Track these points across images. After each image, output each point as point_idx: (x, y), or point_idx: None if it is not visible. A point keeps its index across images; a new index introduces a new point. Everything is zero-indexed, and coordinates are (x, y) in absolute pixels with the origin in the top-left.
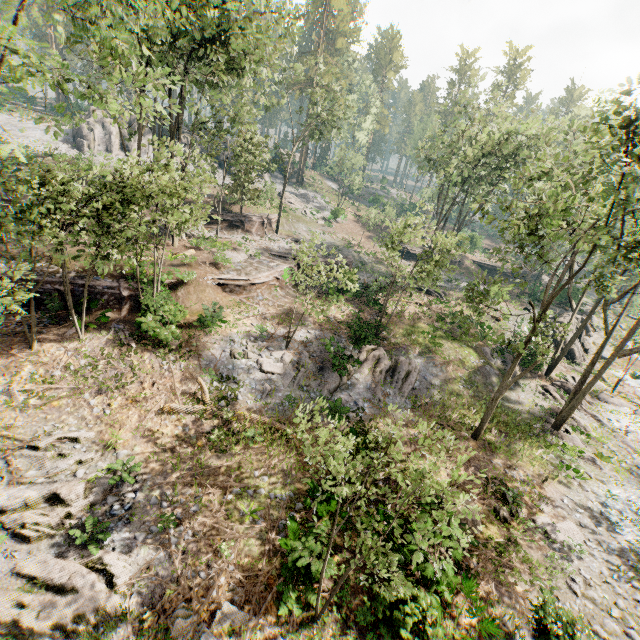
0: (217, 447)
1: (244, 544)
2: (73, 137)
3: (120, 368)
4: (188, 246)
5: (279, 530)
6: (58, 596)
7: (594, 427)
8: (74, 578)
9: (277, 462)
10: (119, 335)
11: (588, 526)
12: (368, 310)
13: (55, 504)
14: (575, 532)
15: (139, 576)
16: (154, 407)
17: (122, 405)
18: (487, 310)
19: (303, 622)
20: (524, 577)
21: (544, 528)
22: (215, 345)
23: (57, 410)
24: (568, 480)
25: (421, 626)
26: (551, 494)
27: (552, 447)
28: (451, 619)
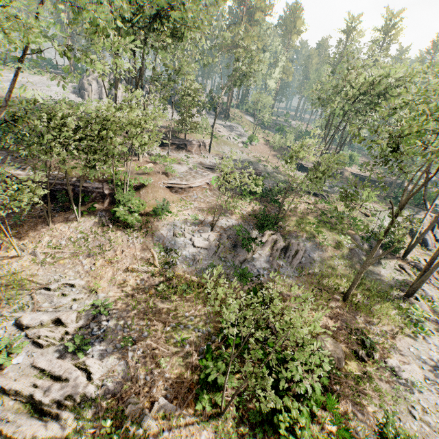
0: (162, 295)
1: (176, 360)
2: (79, 90)
3: (102, 241)
4: (149, 161)
5: (199, 353)
6: (57, 383)
7: (438, 297)
8: (67, 372)
9: (201, 308)
10: (102, 219)
11: (428, 369)
12: (270, 206)
13: (58, 325)
14: (417, 373)
15: (107, 375)
16: (122, 267)
17: (102, 265)
18: (359, 208)
19: (212, 416)
20: (374, 401)
21: (393, 368)
22: (163, 227)
23: (62, 266)
24: (414, 334)
25: (294, 427)
26: (400, 344)
27: (403, 310)
28: (317, 425)
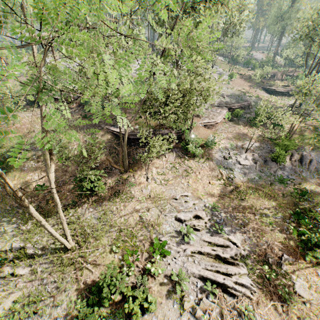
0: (238, 198)
1: (274, 235)
2: None
3: (185, 167)
4: None
5: (286, 230)
6: (224, 248)
7: None
8: (225, 243)
9: (267, 203)
10: (177, 153)
11: None
12: (274, 129)
13: (197, 219)
14: None
15: (243, 244)
16: (205, 182)
17: (193, 182)
18: None
19: (317, 263)
20: None
21: None
22: (215, 154)
23: (172, 185)
24: None
25: None
26: None
27: None
28: None
